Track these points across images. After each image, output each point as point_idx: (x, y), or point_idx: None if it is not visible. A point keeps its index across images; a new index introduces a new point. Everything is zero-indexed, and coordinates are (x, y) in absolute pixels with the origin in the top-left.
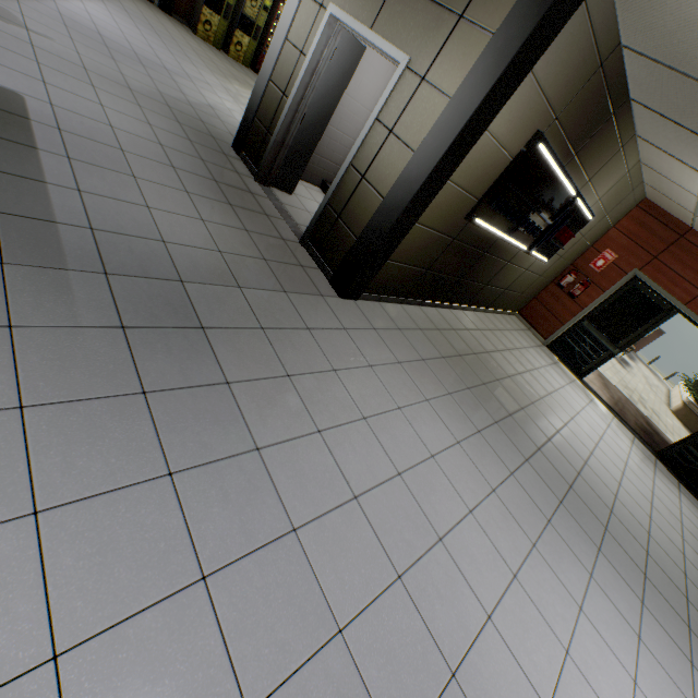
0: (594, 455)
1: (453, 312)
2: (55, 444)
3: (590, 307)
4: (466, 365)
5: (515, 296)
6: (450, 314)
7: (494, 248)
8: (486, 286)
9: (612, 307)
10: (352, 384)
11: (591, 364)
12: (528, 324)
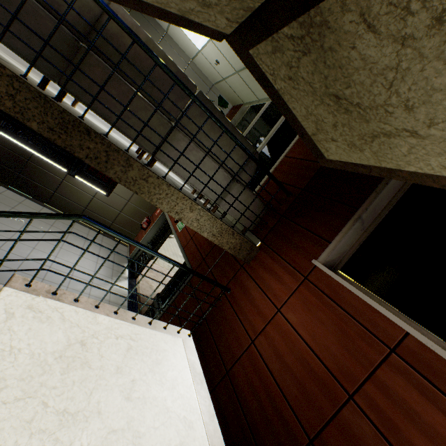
0: (2, 250)
1: (28, 200)
2: None
3: (148, 232)
4: None
5: (107, 222)
6: (21, 197)
7: (37, 161)
8: (58, 194)
9: (159, 233)
10: None
11: (141, 267)
12: (129, 249)
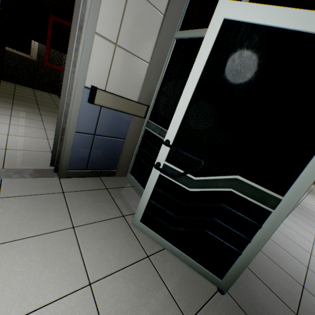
0: None
1: None
2: (303, 214)
3: None
4: (314, 195)
5: None
6: None
7: None
8: None
9: None
10: (309, 202)
11: None
12: None
